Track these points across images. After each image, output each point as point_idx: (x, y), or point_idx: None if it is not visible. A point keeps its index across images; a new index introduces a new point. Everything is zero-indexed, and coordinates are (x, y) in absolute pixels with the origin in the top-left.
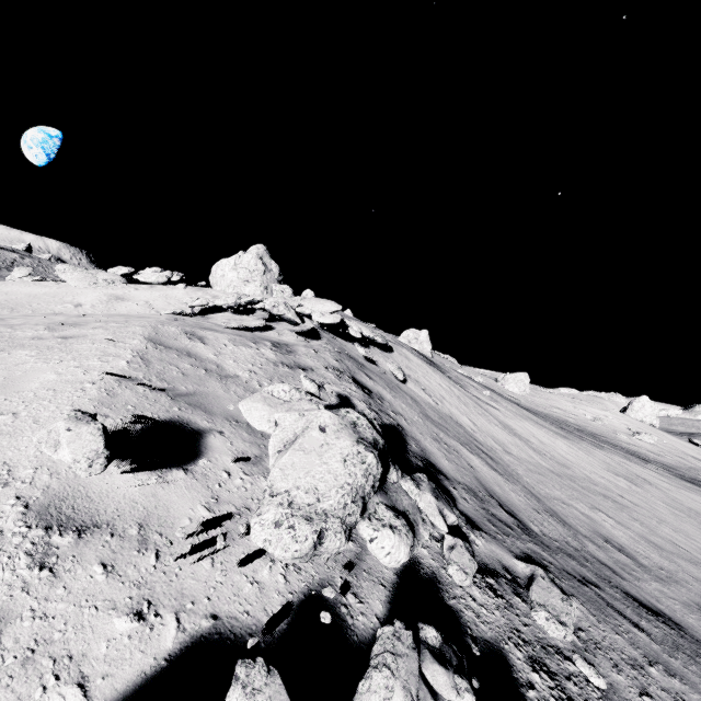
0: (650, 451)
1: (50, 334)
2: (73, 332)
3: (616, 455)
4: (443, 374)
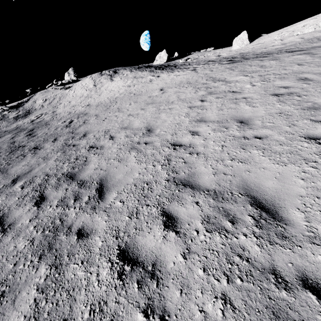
0: (281, 44)
1: None
2: None
3: (180, 71)
4: (110, 77)
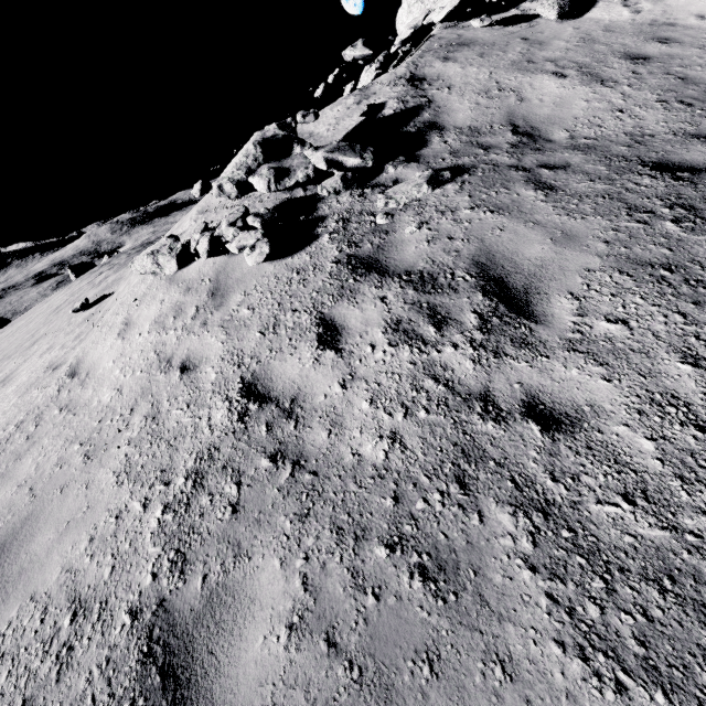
0: None
1: None
2: None
3: None
4: None
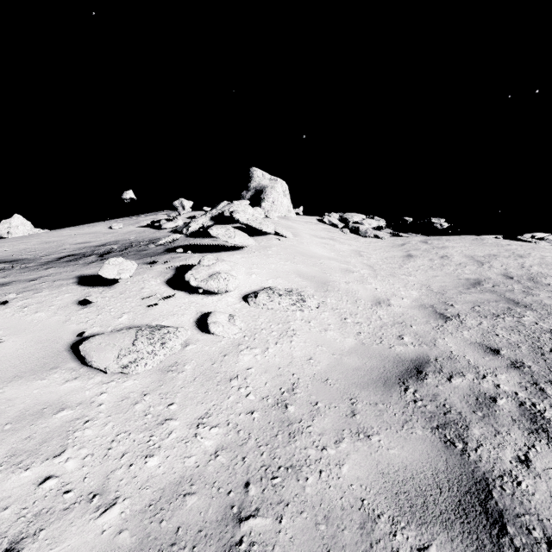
0: None
1: (515, 245)
2: (507, 243)
3: None
4: None
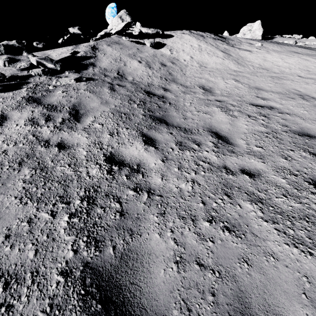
0: None
1: None
2: None
3: None
4: (222, 42)
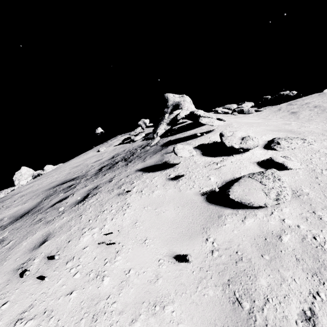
0: None
1: None
2: None
3: None
4: None
